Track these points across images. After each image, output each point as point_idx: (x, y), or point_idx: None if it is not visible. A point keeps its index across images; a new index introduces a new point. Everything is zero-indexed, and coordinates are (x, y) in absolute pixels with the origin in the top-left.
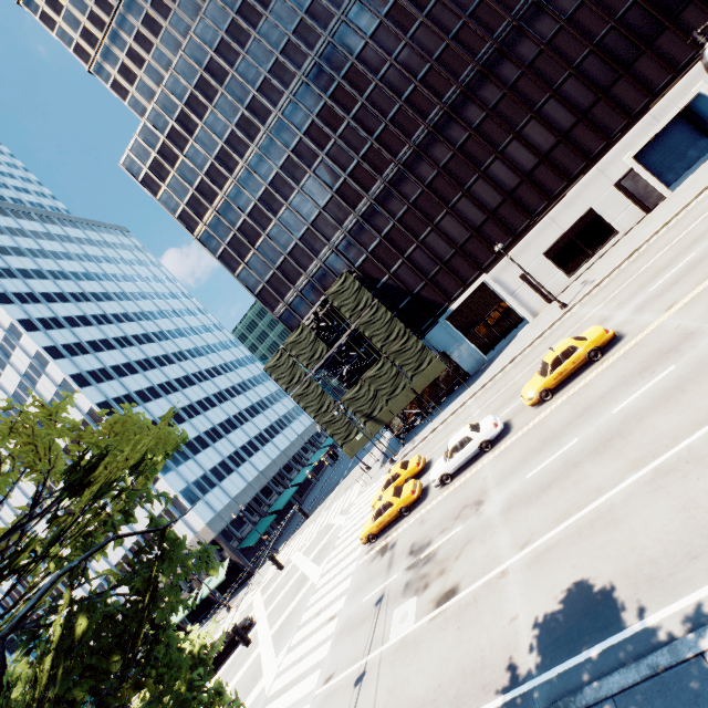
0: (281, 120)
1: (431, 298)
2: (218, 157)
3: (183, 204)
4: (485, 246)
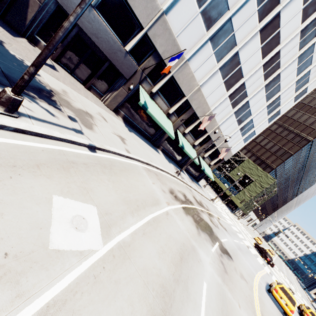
0: (304, 162)
1: None
2: None
3: None
4: None
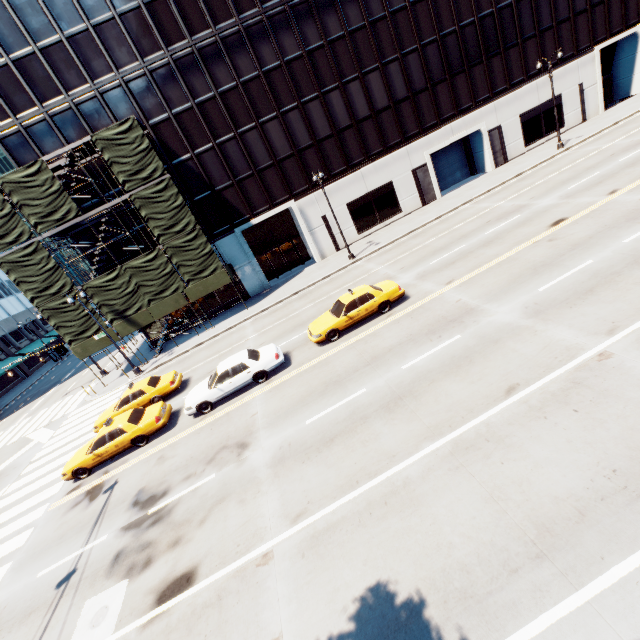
0: None
1: (234, 203)
2: None
3: None
4: (302, 172)
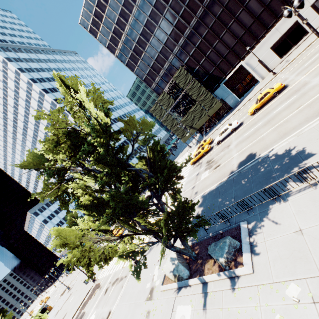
0: None
1: (217, 75)
2: (120, 14)
3: (108, 40)
4: (243, 47)
